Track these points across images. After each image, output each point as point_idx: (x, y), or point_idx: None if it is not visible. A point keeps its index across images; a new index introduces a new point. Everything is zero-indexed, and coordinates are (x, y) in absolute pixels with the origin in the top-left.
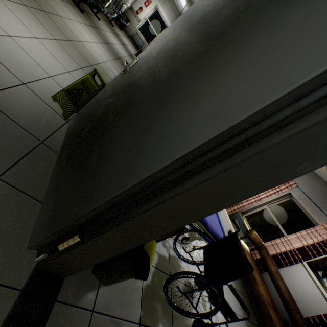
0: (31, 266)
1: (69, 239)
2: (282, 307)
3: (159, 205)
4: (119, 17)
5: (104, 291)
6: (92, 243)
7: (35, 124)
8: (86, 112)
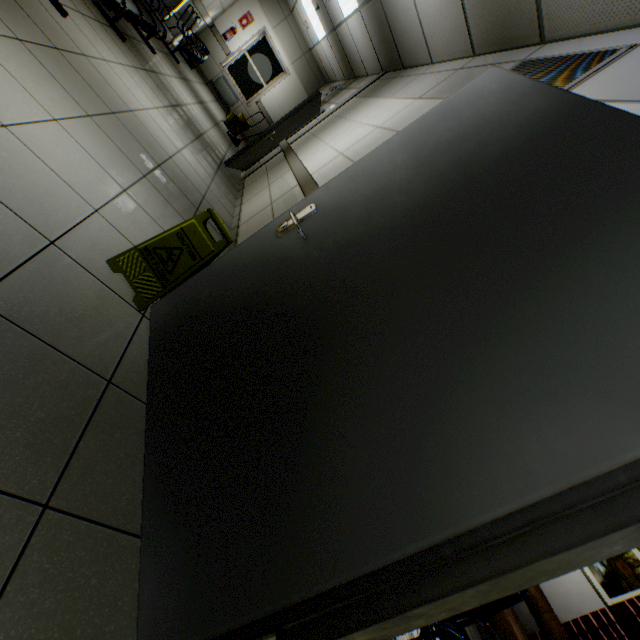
0: None
1: None
2: (523, 608)
3: (473, 586)
4: (191, 46)
5: None
6: None
7: (90, 341)
8: (196, 303)
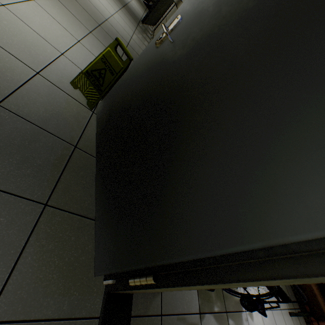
0: (102, 291)
1: (141, 279)
2: None
3: (279, 279)
4: None
5: (167, 292)
6: (170, 288)
7: (63, 126)
8: (115, 101)
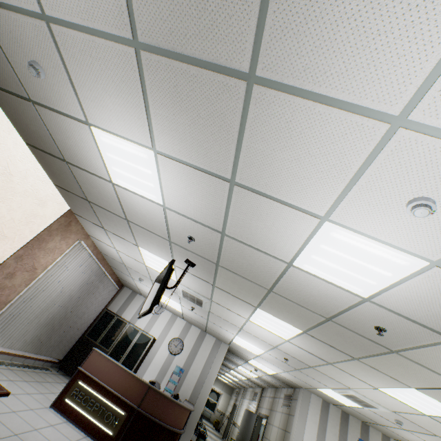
0: None
1: None
2: None
3: None
4: None
5: None
6: None
7: None
8: None
